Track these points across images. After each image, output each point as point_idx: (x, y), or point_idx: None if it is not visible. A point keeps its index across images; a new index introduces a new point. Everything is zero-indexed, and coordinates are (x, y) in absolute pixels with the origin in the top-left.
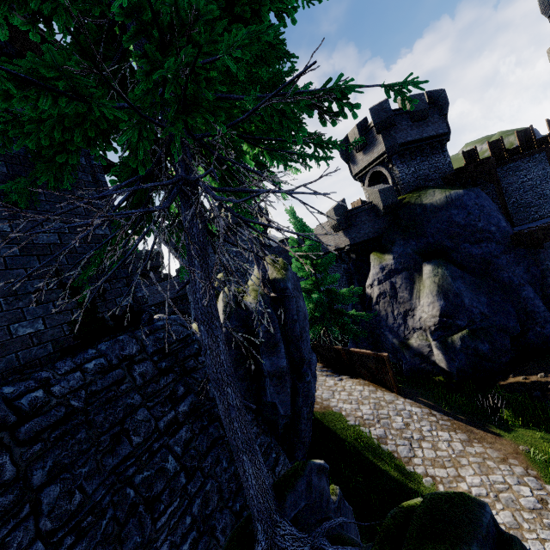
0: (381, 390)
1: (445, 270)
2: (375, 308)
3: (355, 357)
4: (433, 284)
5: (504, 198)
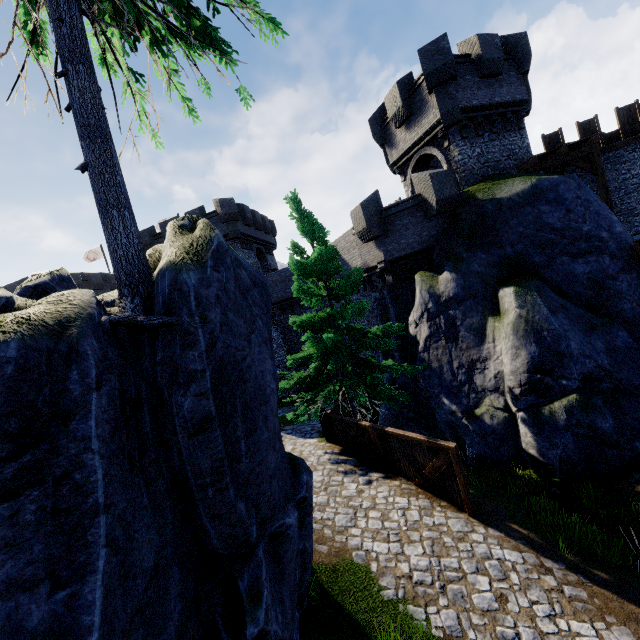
0: (441, 507)
1: (538, 296)
2: (422, 356)
3: (393, 442)
4: (518, 320)
5: (610, 195)
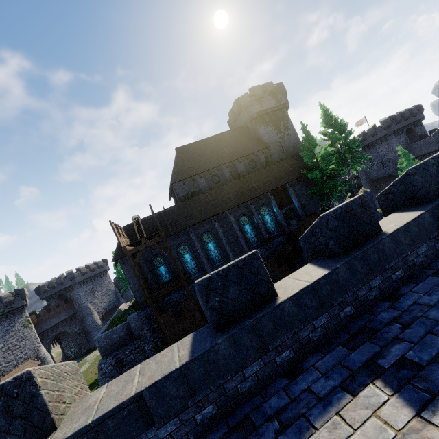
0: None
1: None
2: None
3: None
4: None
5: None
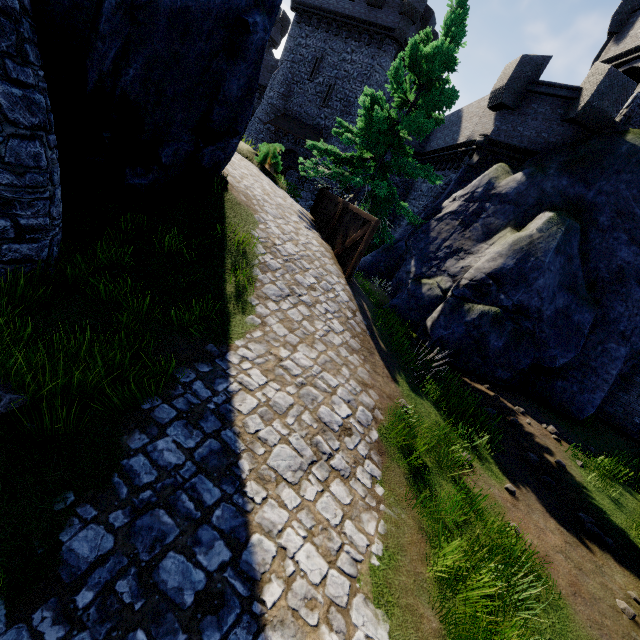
0: (334, 264)
1: (562, 232)
2: (431, 223)
3: (347, 217)
4: (526, 237)
5: None
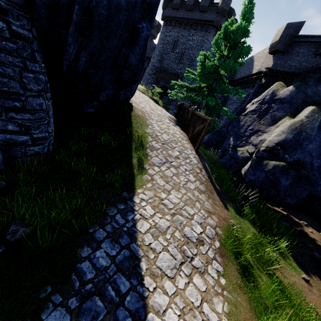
0: (188, 143)
1: None
2: (240, 117)
3: (194, 118)
4: (299, 121)
5: None
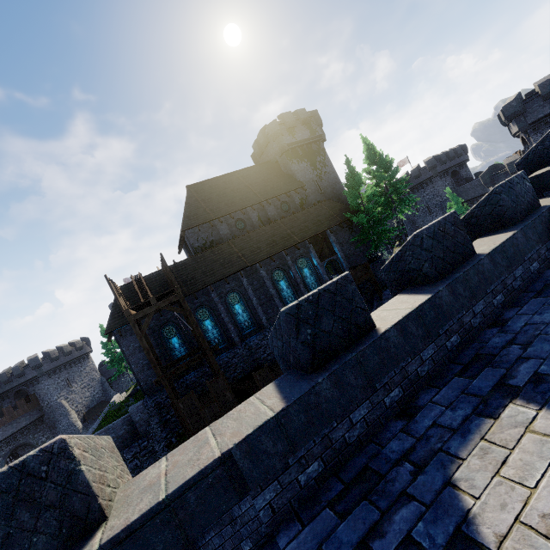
0: None
1: None
2: None
3: None
4: None
5: None
